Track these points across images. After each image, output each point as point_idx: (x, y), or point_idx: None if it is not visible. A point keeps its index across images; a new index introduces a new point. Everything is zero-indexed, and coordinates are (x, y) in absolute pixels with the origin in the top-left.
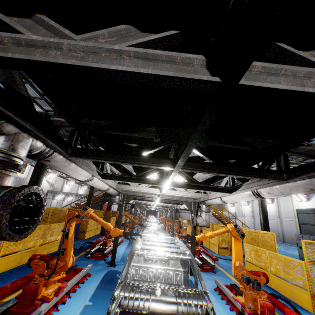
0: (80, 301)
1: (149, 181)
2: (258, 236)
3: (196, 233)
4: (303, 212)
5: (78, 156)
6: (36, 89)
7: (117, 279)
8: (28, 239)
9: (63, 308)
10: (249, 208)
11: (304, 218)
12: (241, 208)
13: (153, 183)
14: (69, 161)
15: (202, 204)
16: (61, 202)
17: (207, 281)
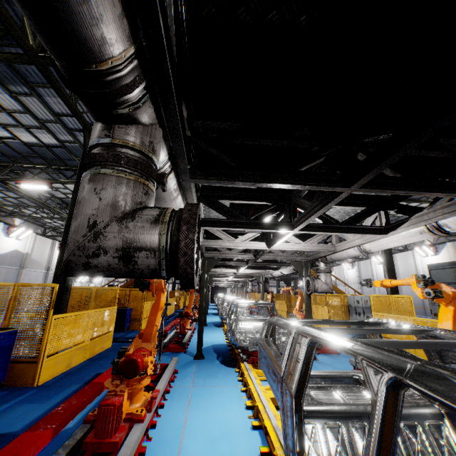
0: (184, 403)
1: (268, 225)
2: (389, 302)
3: (290, 310)
4: (438, 268)
5: (203, 177)
6: (48, 106)
7: (216, 373)
8: (76, 331)
9: (164, 413)
10: (354, 273)
11: (440, 276)
12: (343, 274)
13: (275, 228)
14: (178, 191)
15: (319, 262)
16: (87, 285)
17: (335, 364)
